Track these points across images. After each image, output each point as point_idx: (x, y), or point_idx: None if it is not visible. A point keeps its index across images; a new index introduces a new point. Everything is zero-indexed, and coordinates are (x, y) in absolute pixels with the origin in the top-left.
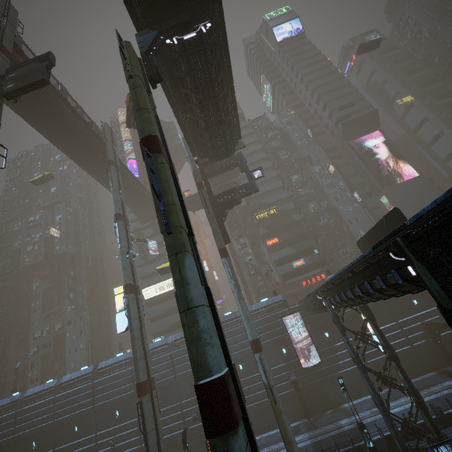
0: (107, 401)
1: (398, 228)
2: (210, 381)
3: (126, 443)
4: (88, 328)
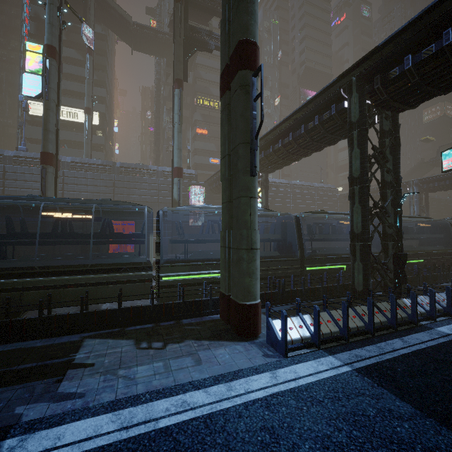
0: None
1: (370, 51)
2: (253, 41)
3: None
4: None
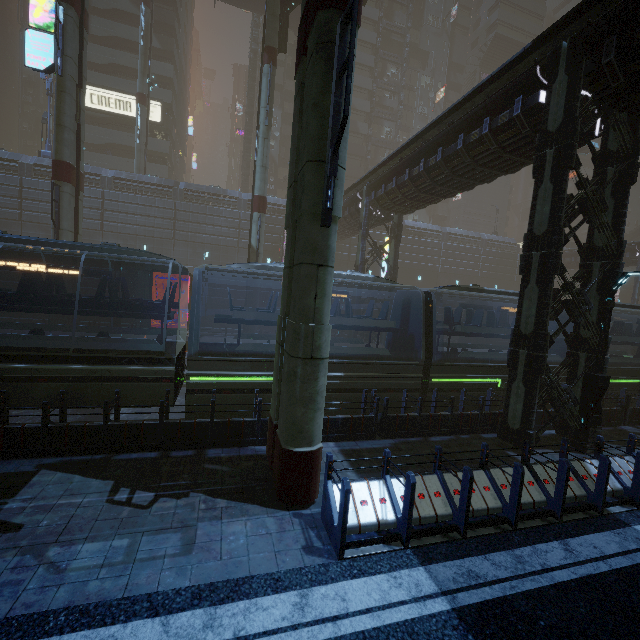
0: None
1: None
2: None
3: None
4: None
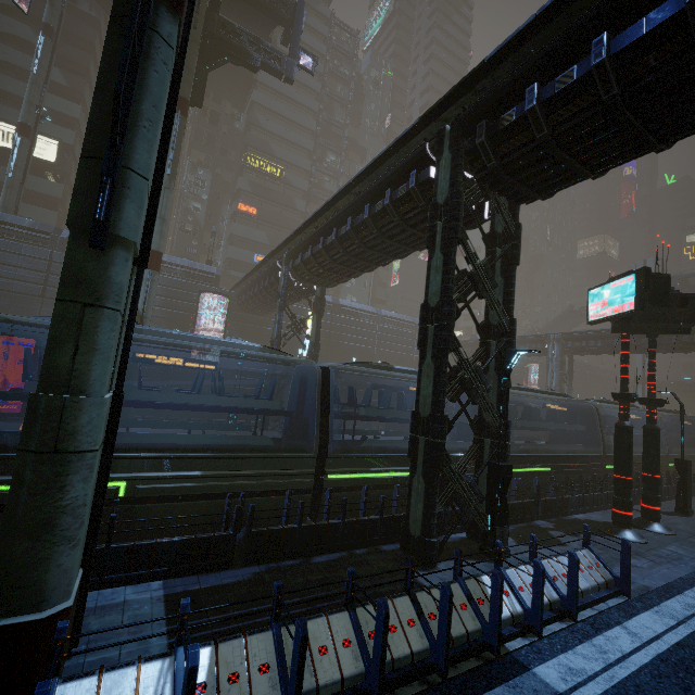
0: None
1: (472, 71)
2: None
3: None
4: None
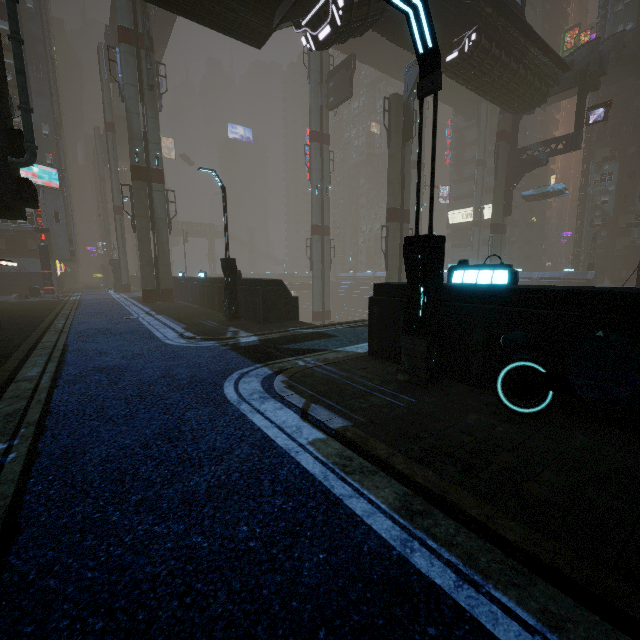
0: None
1: None
2: None
3: None
4: None
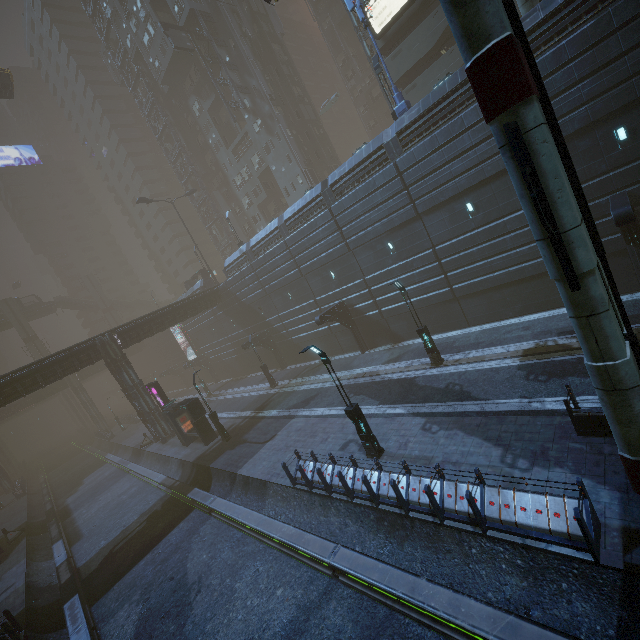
0: (365, 232)
1: None
2: None
3: (419, 286)
4: (297, 151)
